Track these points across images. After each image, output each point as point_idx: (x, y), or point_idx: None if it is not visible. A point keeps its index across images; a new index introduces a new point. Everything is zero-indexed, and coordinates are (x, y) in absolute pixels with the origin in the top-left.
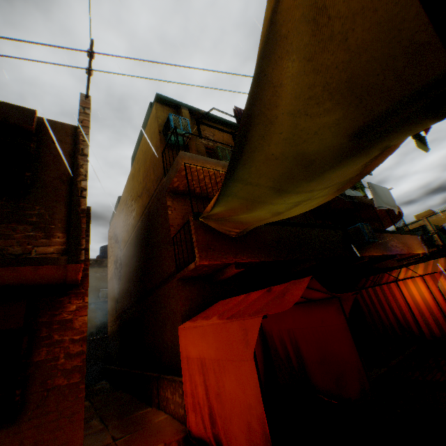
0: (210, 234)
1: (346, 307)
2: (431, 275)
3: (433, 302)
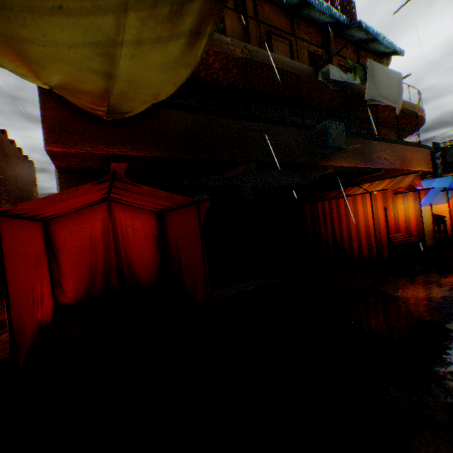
0: (69, 112)
1: (202, 216)
2: (384, 193)
3: (374, 223)
